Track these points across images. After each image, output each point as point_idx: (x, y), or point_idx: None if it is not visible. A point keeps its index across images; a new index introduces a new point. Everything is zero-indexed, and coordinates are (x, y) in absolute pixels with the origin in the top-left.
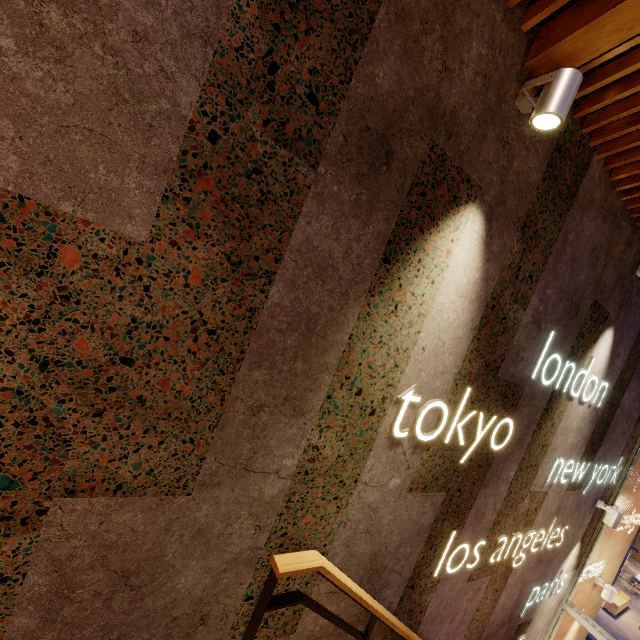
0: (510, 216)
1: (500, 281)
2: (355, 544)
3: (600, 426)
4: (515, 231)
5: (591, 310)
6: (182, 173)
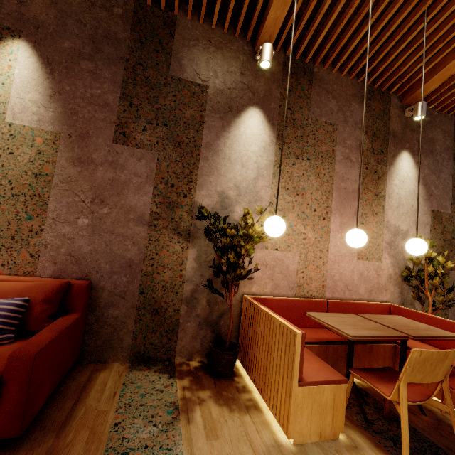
0: None
1: None
2: None
3: None
4: None
5: None
6: (452, 199)
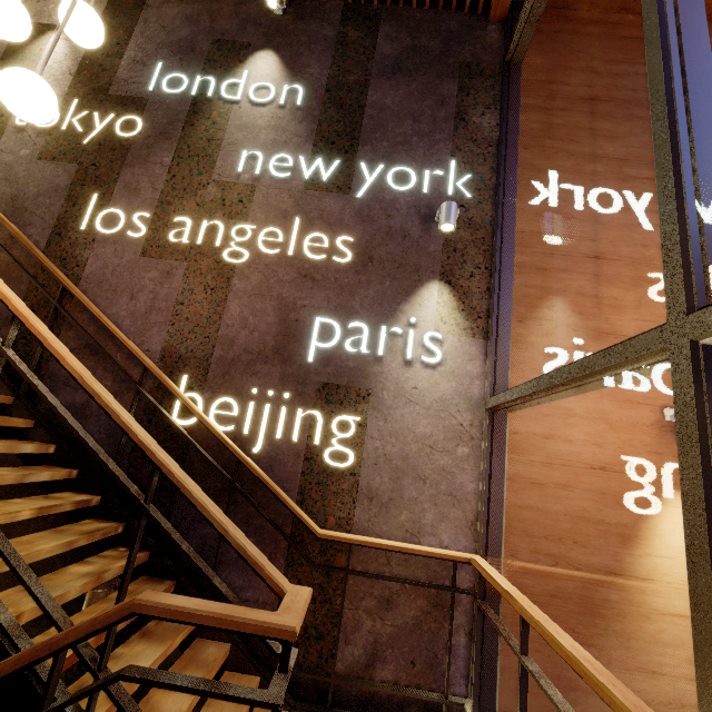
0: None
1: (89, 52)
2: None
3: (333, 126)
4: None
5: (216, 46)
6: None
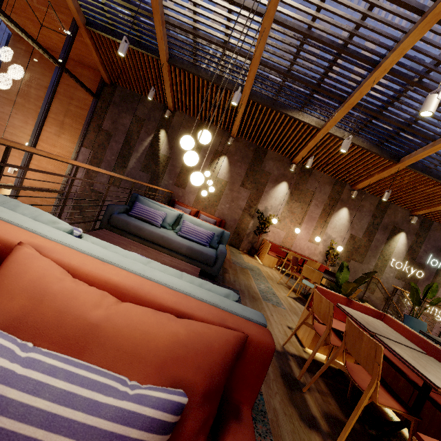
0: (412, 233)
1: (411, 243)
2: (384, 283)
3: None
4: (413, 235)
5: None
6: (365, 232)
